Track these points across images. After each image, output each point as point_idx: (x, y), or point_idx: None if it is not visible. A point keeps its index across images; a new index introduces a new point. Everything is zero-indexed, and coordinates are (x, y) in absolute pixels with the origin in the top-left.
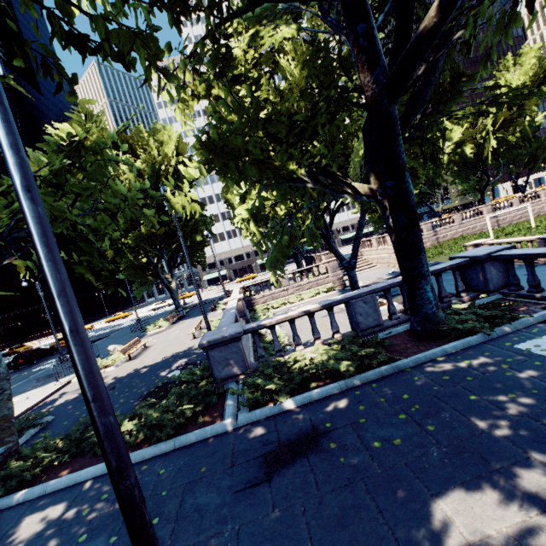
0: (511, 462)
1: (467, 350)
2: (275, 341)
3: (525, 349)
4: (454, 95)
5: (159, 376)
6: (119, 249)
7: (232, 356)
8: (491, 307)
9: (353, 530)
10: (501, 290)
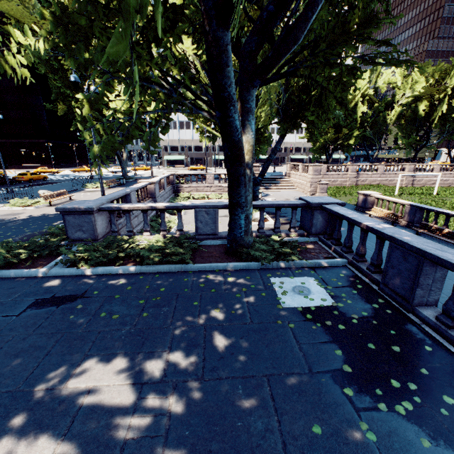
0: (153, 350)
1: (241, 271)
2: (127, 223)
3: (272, 282)
4: (351, 41)
5: (51, 224)
6: (72, 109)
7: (84, 224)
8: (290, 245)
9: (19, 360)
10: (320, 235)
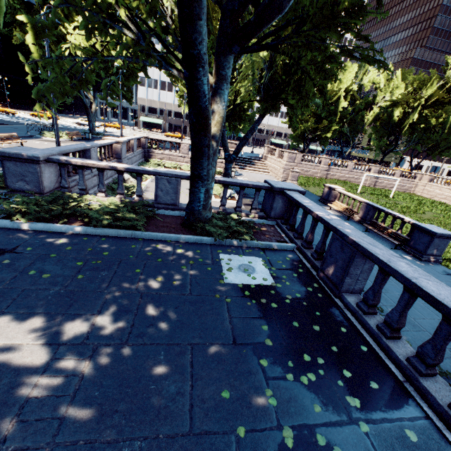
0: (80, 313)
1: (193, 244)
2: (80, 180)
3: (221, 258)
4: (337, 25)
5: None
6: None
7: (28, 174)
8: (246, 225)
9: None
10: (278, 219)
